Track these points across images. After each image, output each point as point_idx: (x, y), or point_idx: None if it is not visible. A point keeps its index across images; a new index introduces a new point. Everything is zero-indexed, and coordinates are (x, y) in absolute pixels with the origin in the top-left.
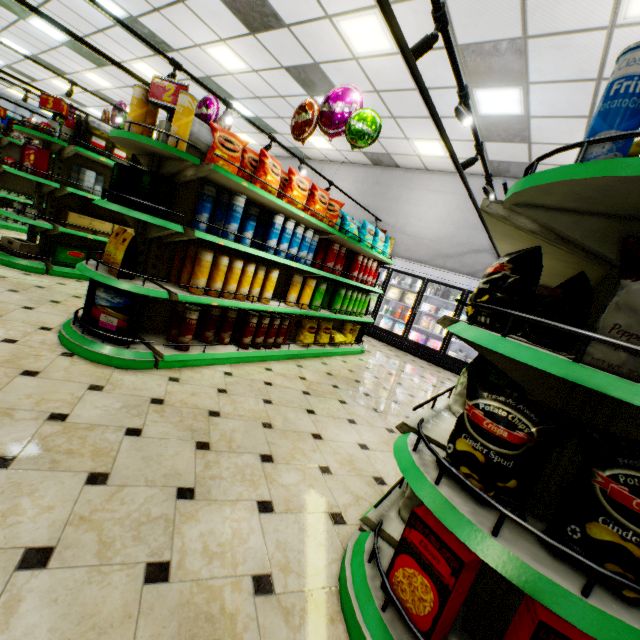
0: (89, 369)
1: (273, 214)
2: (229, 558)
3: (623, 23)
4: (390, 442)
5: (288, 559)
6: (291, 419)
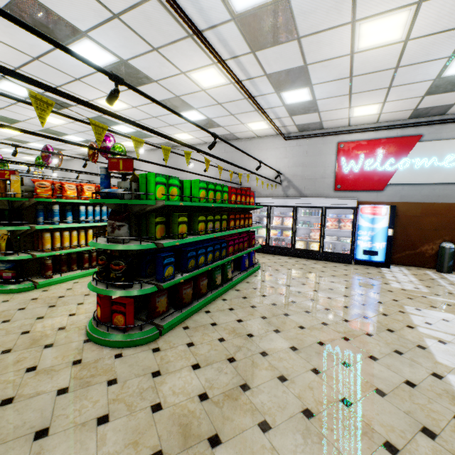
0: (2, 296)
1: (79, 206)
2: (52, 326)
3: (206, 89)
4: None
5: (74, 323)
6: None
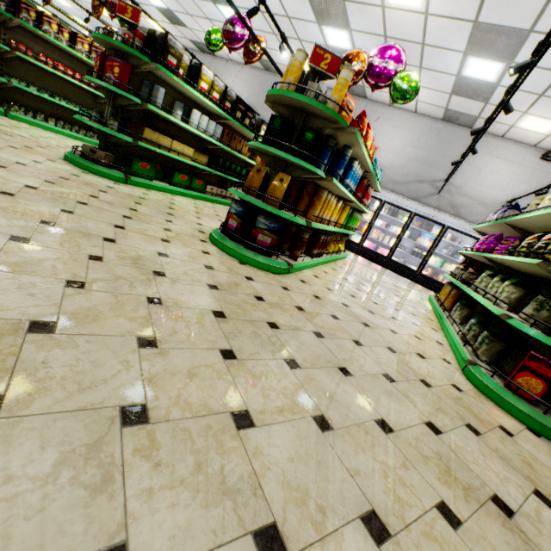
0: (264, 275)
1: (352, 159)
2: (437, 378)
3: None
4: (420, 321)
5: (452, 378)
6: (374, 308)
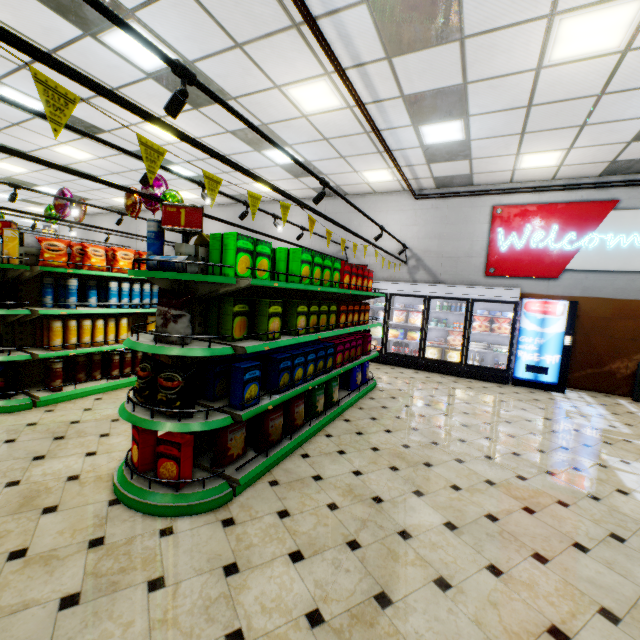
0: None
1: (108, 282)
2: (57, 474)
3: (309, 114)
4: None
5: (94, 468)
6: None
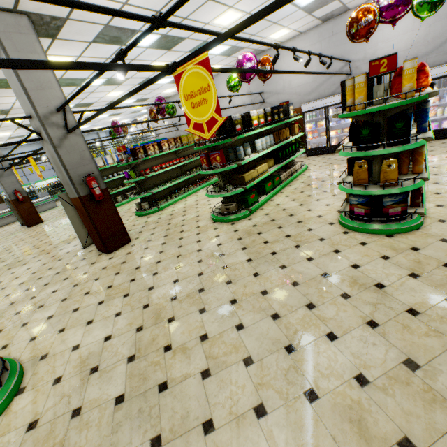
0: (414, 236)
1: None
2: None
3: None
4: None
5: None
6: None
